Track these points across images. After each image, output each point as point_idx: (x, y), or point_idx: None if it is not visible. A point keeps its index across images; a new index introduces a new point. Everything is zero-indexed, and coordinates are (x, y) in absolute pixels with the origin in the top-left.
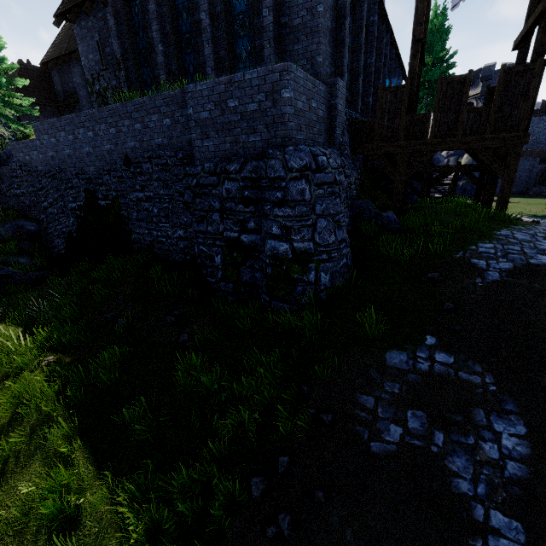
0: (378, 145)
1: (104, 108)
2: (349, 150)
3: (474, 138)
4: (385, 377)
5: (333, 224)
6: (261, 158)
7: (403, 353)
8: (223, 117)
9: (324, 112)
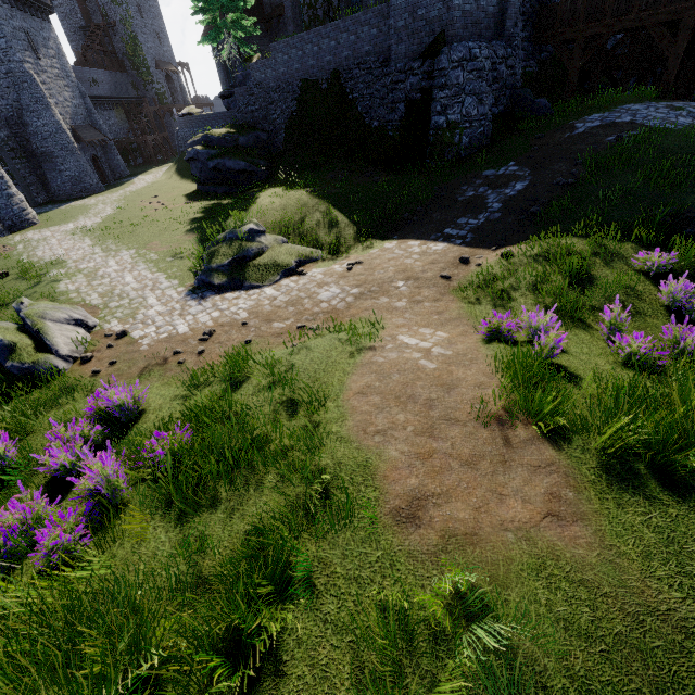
0: (558, 32)
1: (329, 25)
2: (521, 41)
3: (649, 14)
4: (478, 179)
5: (477, 102)
6: (436, 55)
7: (493, 170)
8: (414, 24)
9: (495, 7)
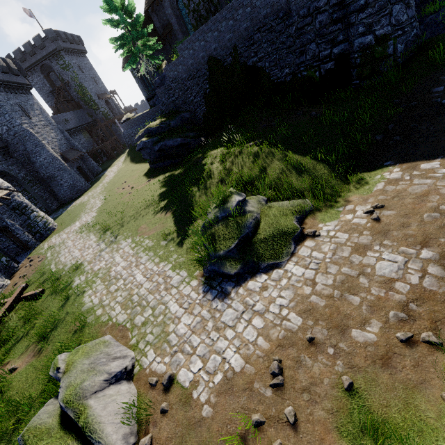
0: None
1: (224, 9)
2: None
3: None
4: None
5: (404, 7)
6: None
7: None
8: None
9: None
